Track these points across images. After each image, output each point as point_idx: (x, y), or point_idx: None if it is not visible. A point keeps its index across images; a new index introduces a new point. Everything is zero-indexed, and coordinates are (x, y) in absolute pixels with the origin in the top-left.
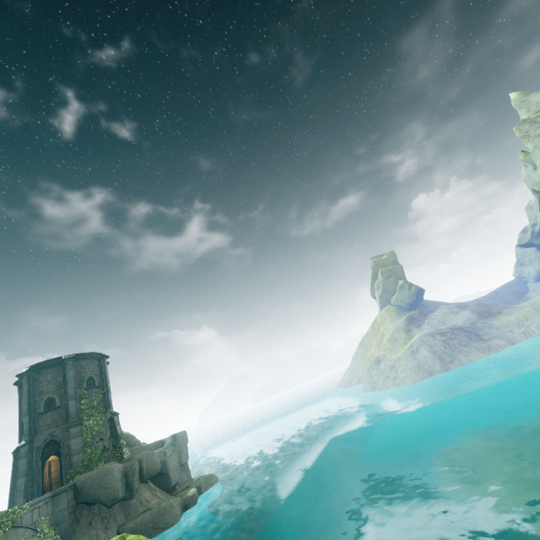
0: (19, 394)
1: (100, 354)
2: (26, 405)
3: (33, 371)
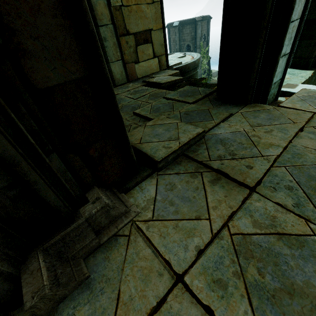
0: (168, 34)
1: (209, 16)
2: (178, 46)
3: (180, 25)
